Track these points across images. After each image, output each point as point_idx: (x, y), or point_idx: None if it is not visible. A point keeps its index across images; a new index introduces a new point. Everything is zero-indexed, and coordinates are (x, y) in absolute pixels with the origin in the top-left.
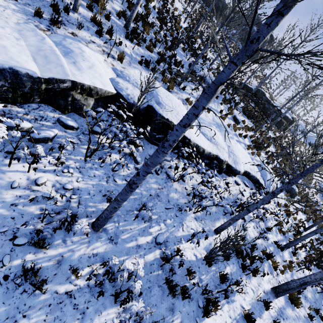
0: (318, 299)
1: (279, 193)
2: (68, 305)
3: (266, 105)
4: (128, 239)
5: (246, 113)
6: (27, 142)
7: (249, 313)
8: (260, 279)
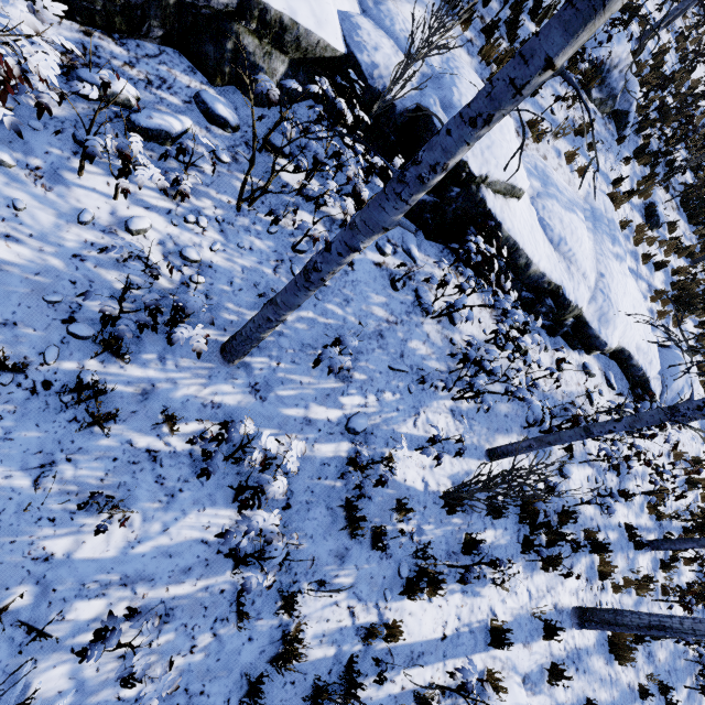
0: (679, 669)
1: (690, 413)
2: (148, 472)
3: None
4: (291, 401)
5: (689, 206)
6: (122, 131)
7: (502, 628)
8: (557, 581)
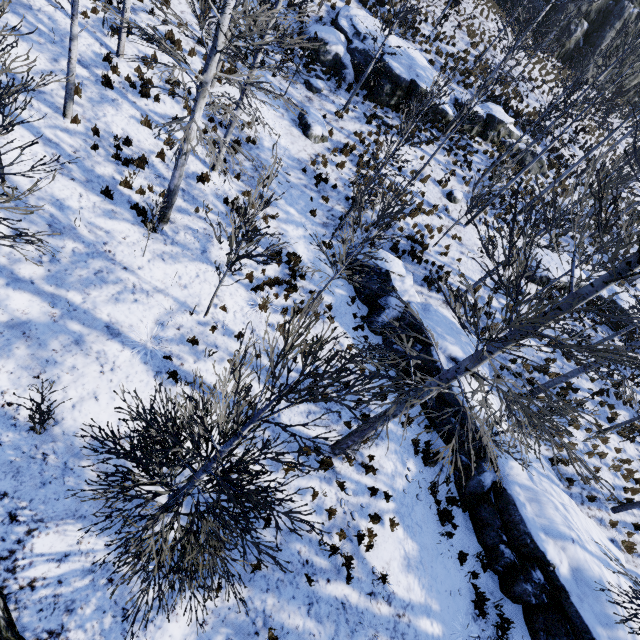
0: None
1: None
2: None
3: None
4: None
5: None
6: None
7: None
8: None
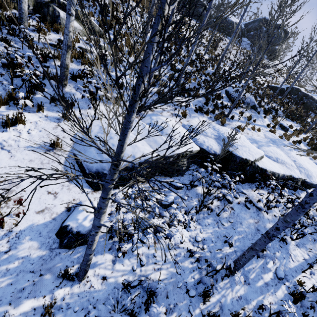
0: None
1: None
2: None
3: (304, 99)
4: (256, 279)
5: (289, 117)
6: (161, 209)
7: None
8: None
